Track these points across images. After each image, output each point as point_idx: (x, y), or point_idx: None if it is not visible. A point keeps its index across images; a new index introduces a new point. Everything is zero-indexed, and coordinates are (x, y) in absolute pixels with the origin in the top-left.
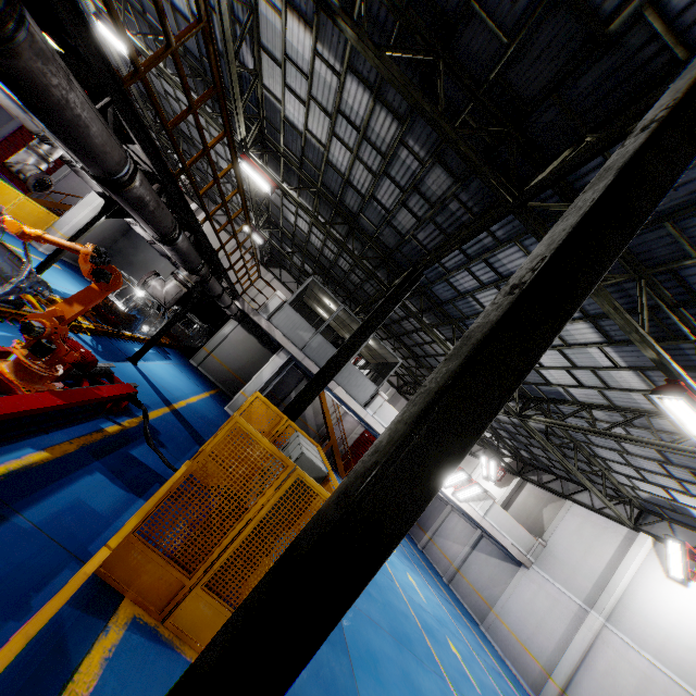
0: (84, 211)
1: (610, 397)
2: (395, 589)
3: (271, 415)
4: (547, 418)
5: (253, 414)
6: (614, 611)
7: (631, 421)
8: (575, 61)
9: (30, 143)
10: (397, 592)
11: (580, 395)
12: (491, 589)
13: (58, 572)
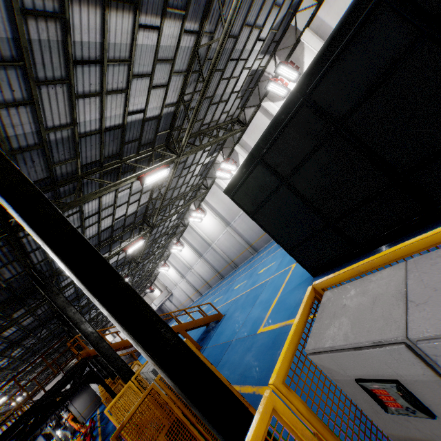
0: None
1: None
2: None
3: None
4: None
5: None
6: (176, 282)
7: None
8: (53, 335)
9: None
10: None
11: None
12: (179, 302)
13: None
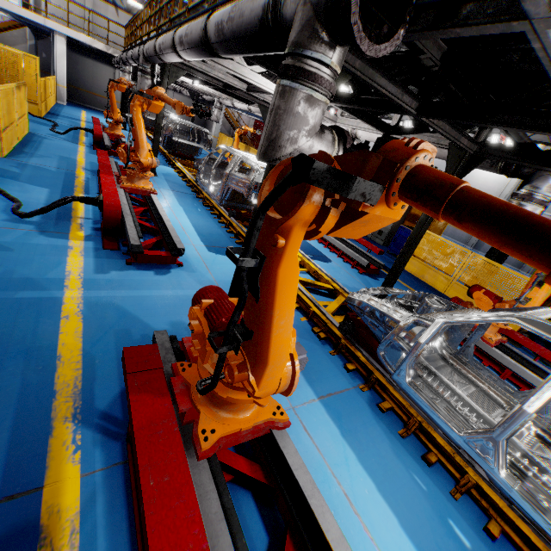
0: (64, 62)
1: None
2: None
3: None
4: None
5: None
6: None
7: None
8: None
9: (121, 69)
10: None
11: None
12: None
13: None
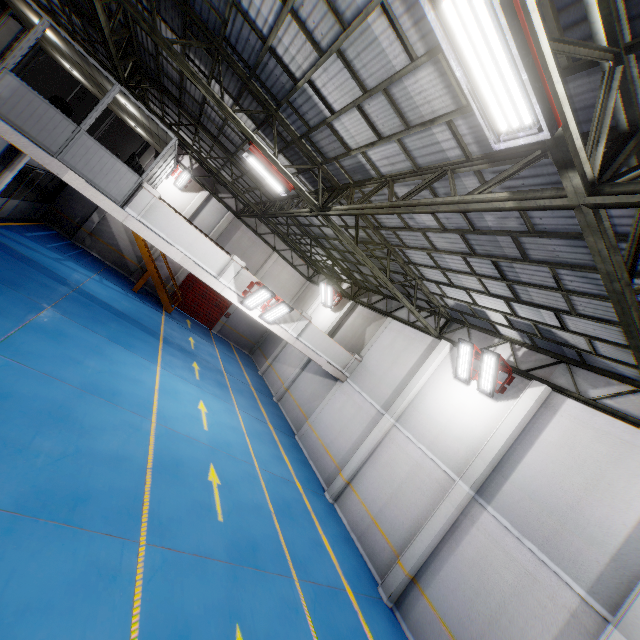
0: None
1: (413, 151)
2: (137, 427)
3: None
4: (358, 216)
5: None
6: (405, 412)
7: (431, 183)
8: None
9: None
10: (140, 429)
11: (382, 162)
12: (310, 404)
13: None
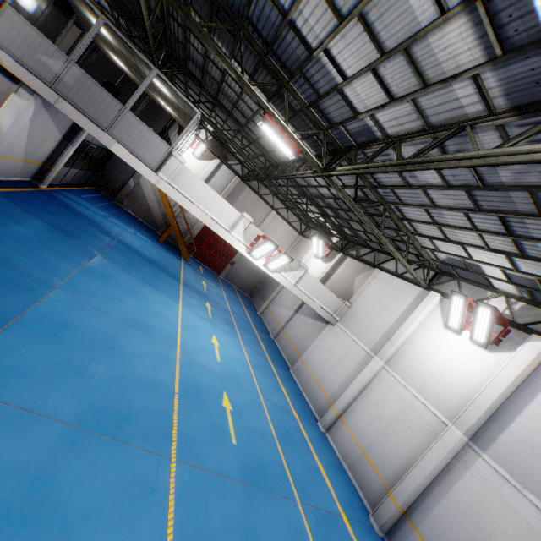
0: None
1: (426, 110)
2: (165, 356)
3: None
4: (358, 176)
5: None
6: (394, 356)
7: (446, 140)
8: None
9: None
10: (168, 358)
11: (390, 123)
12: (303, 342)
13: None
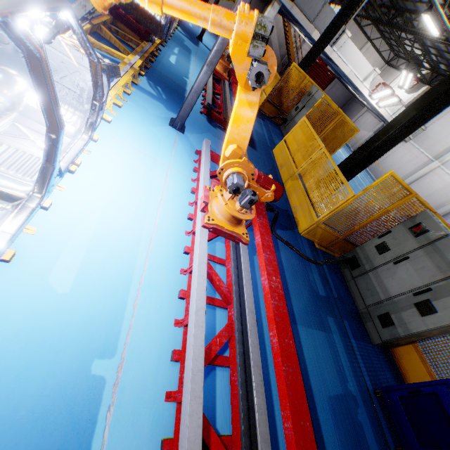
0: None
1: None
2: (335, 154)
3: (300, 76)
4: None
5: (291, 77)
6: (448, 161)
7: None
8: None
9: None
10: (336, 155)
11: None
12: None
13: (270, 152)
